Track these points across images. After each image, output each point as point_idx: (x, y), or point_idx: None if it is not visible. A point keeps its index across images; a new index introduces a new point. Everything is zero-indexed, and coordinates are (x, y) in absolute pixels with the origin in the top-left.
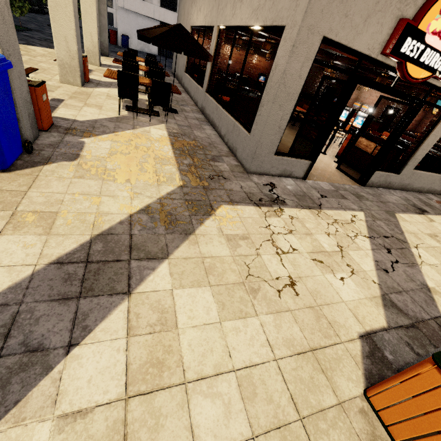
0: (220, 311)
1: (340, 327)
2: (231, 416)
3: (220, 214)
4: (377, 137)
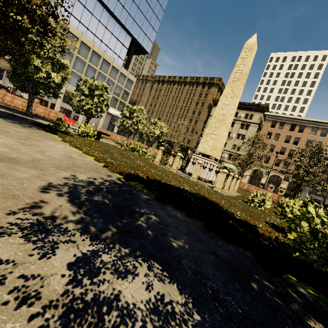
0: None
1: None
2: None
3: None
4: None
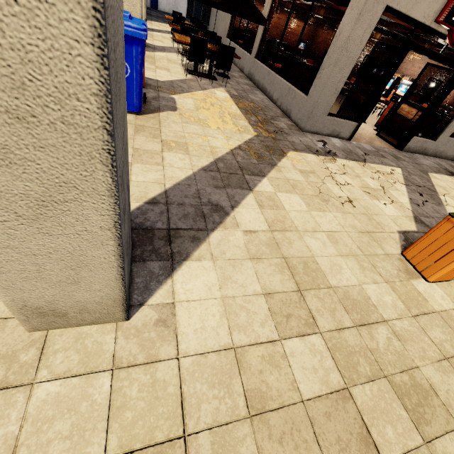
0: (307, 206)
1: (385, 226)
2: (327, 247)
3: (290, 157)
4: (418, 105)
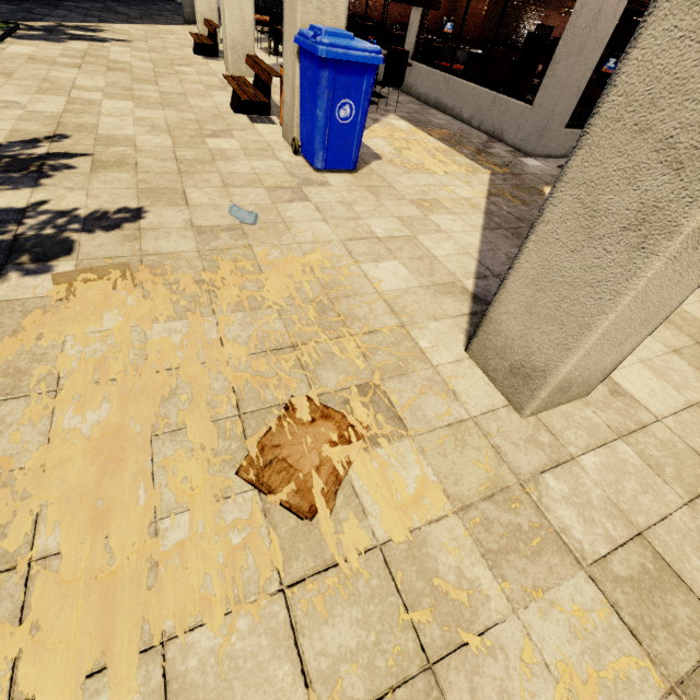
0: None
1: None
2: None
3: None
4: None
